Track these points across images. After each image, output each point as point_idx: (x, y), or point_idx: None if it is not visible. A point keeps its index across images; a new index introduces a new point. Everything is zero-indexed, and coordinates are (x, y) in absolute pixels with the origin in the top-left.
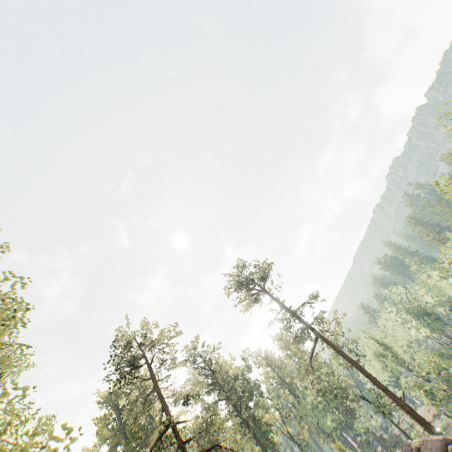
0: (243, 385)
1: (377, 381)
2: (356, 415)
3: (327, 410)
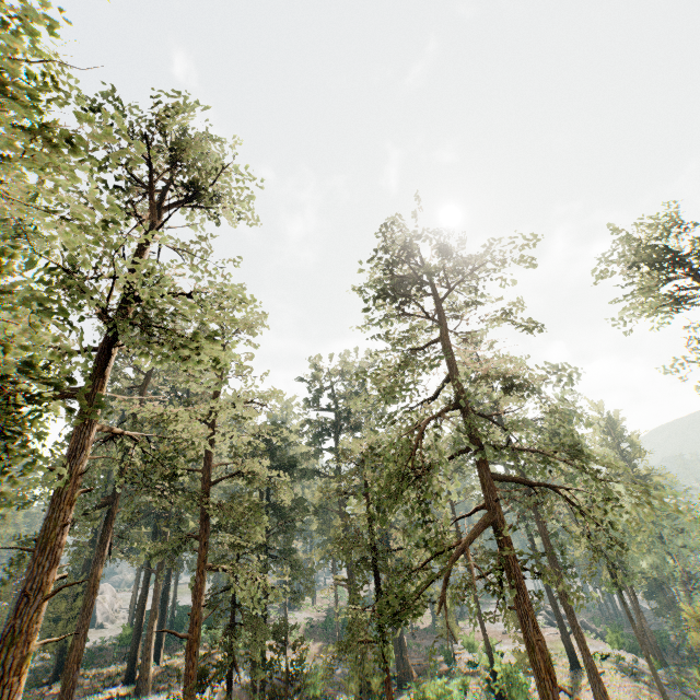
0: (554, 434)
1: None
2: (699, 587)
3: (651, 549)
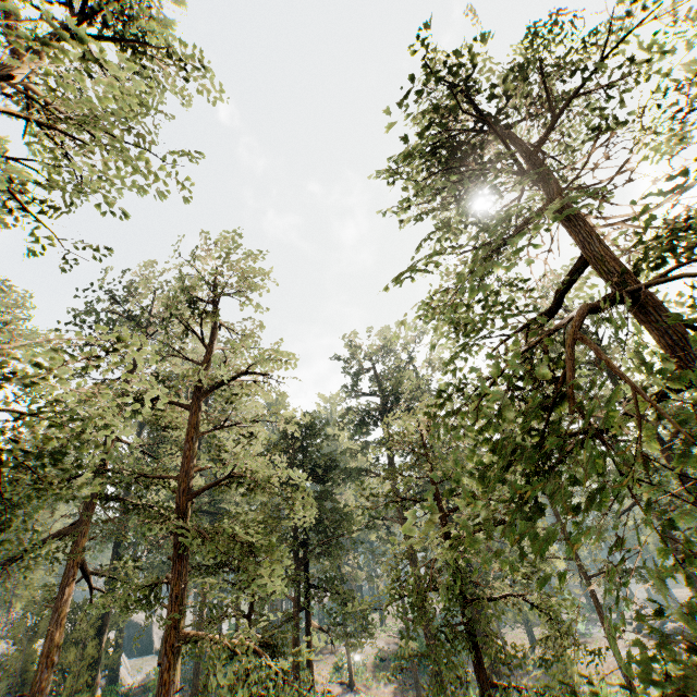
0: None
1: None
2: None
3: None
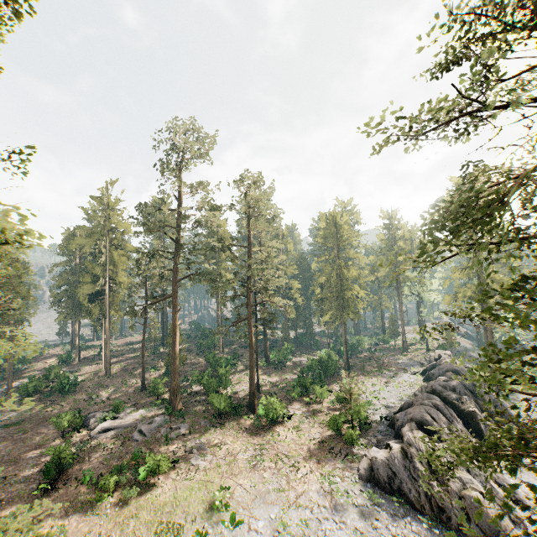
0: None
1: (487, 331)
2: None
3: None
